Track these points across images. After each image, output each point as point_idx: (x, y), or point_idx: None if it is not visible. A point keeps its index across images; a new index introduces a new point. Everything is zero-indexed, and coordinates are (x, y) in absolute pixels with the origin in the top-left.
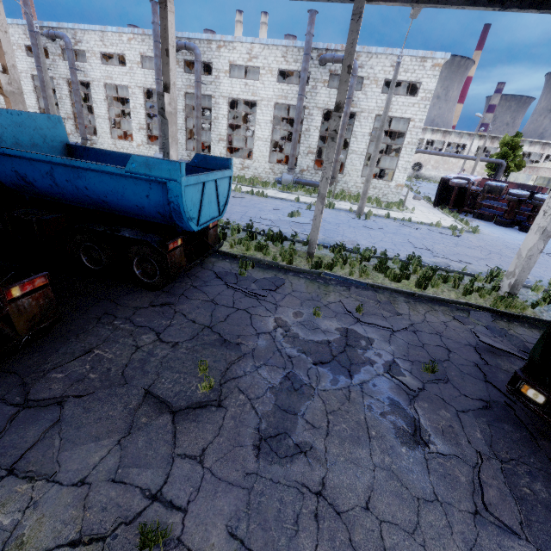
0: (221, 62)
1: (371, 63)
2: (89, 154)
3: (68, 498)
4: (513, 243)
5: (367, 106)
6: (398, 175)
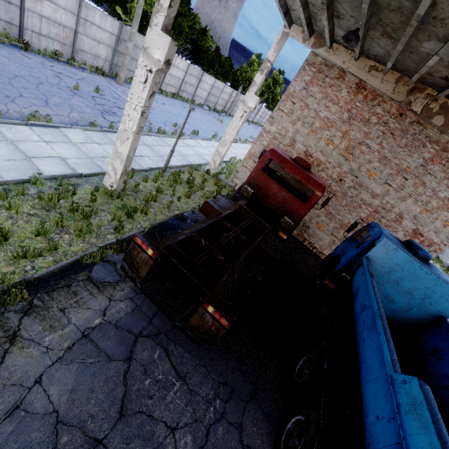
0: None
1: None
2: (447, 339)
3: (33, 372)
4: None
5: None
6: None
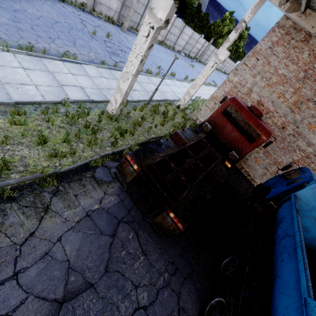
0: None
1: None
2: None
3: (57, 233)
4: None
5: None
6: None
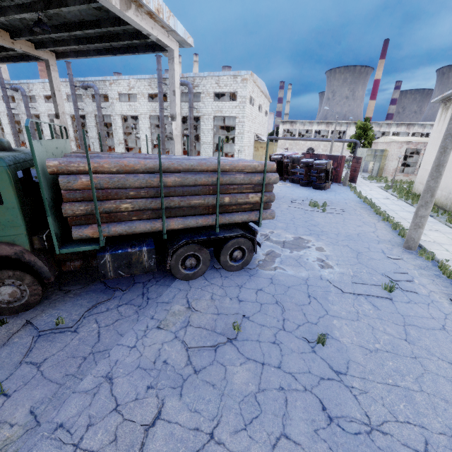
0: (113, 93)
1: (203, 83)
2: None
3: None
4: (280, 195)
5: (206, 111)
6: (236, 156)
